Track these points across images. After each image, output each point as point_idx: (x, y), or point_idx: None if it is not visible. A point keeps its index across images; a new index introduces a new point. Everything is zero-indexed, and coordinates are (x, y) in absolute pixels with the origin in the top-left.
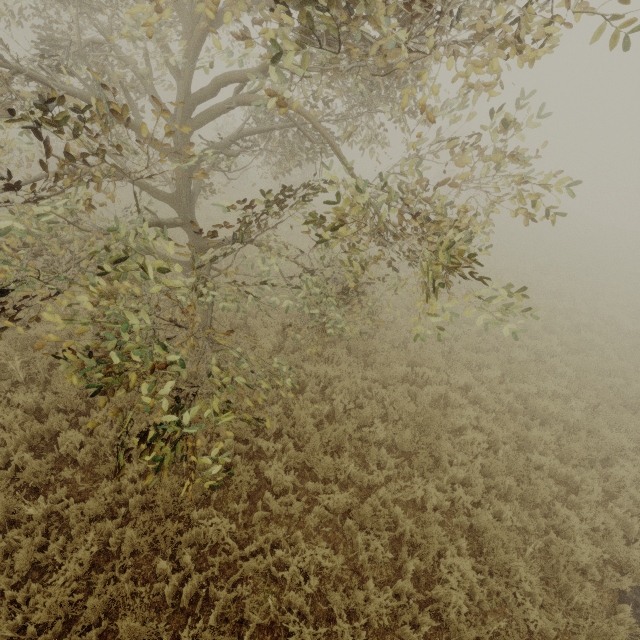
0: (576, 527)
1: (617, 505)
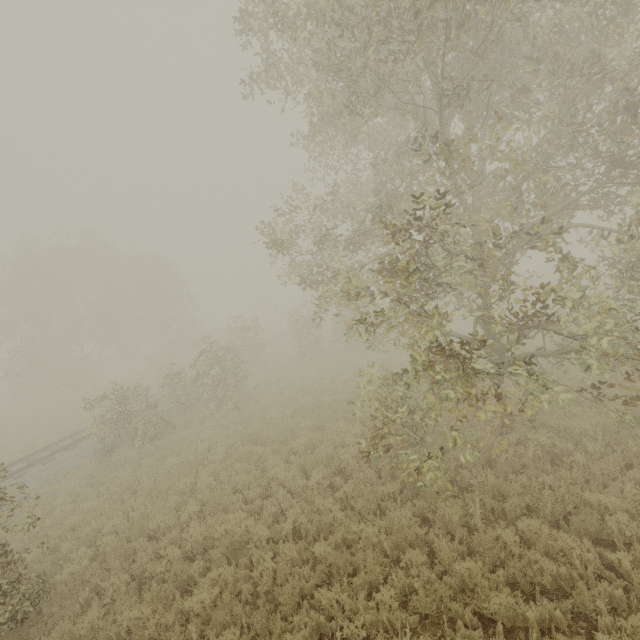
0: None
1: None
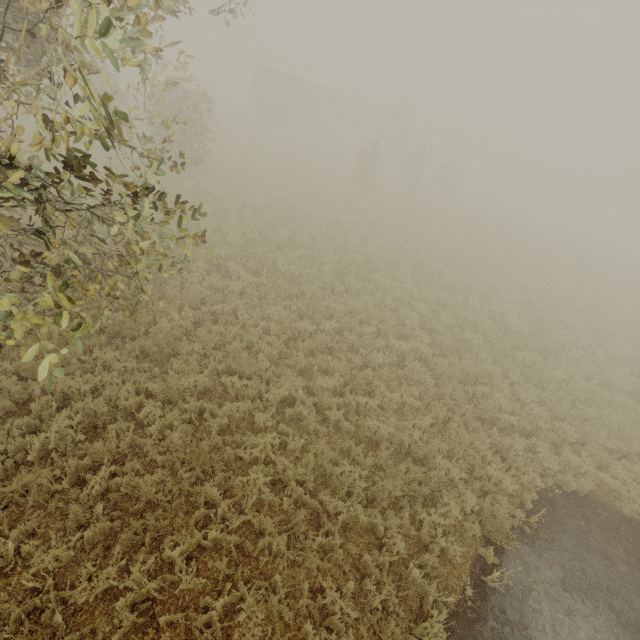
0: (338, 616)
1: (424, 561)
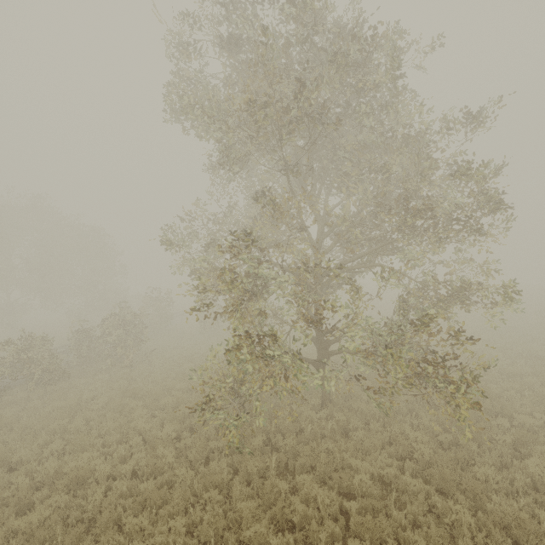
0: None
1: None
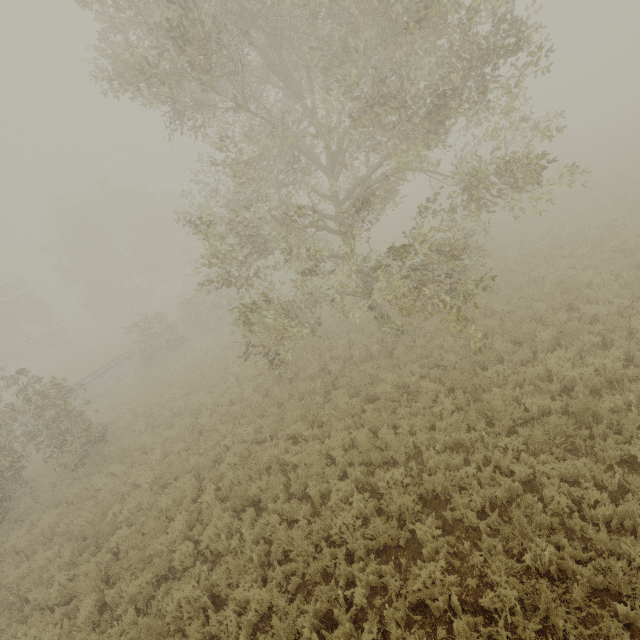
0: None
1: None
